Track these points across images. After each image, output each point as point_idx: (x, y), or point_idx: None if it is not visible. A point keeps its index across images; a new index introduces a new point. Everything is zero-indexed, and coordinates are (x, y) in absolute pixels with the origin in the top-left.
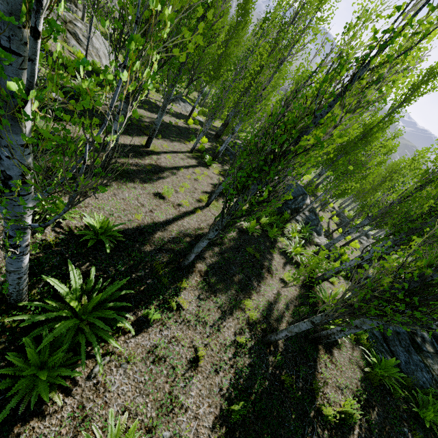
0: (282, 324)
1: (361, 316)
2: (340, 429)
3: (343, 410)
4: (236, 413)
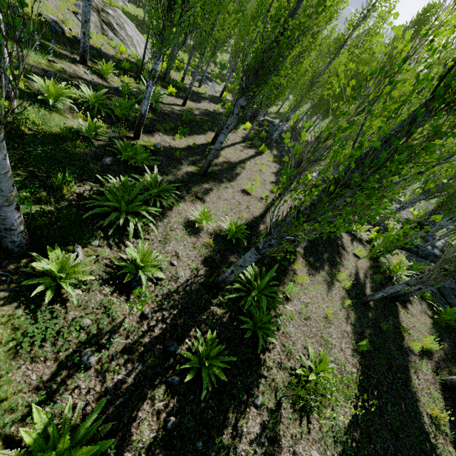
0: (367, 289)
1: (454, 276)
2: (425, 355)
3: (425, 344)
4: (363, 346)
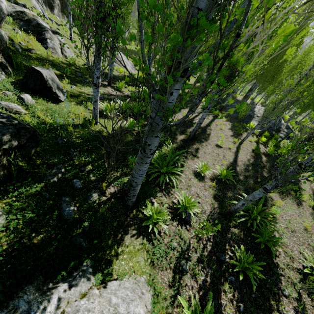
0: None
1: None
2: None
3: None
4: None
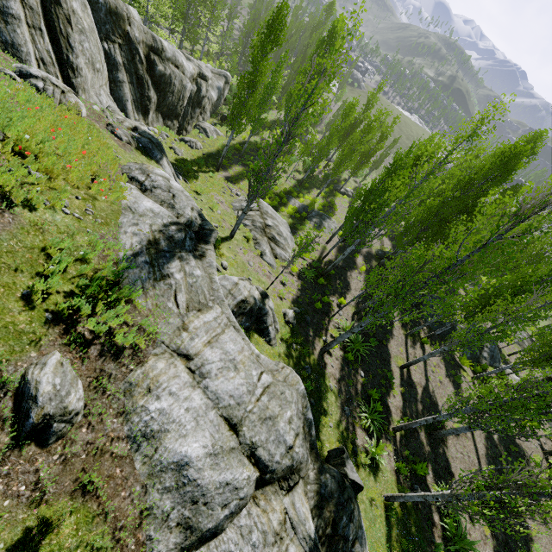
0: None
1: None
2: None
3: None
4: None
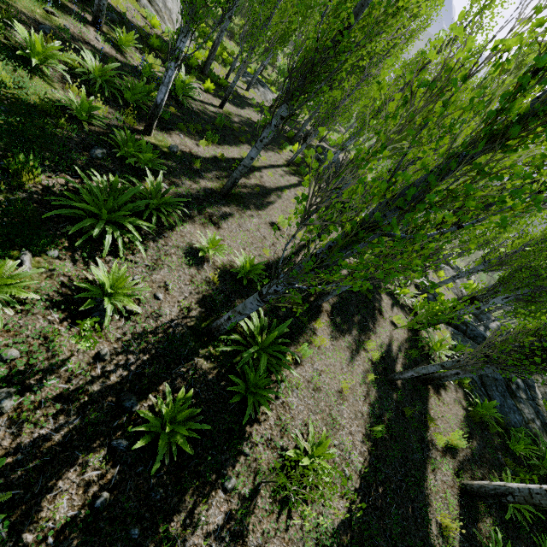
0: (397, 365)
1: (495, 365)
2: (449, 452)
3: (452, 439)
4: (378, 432)
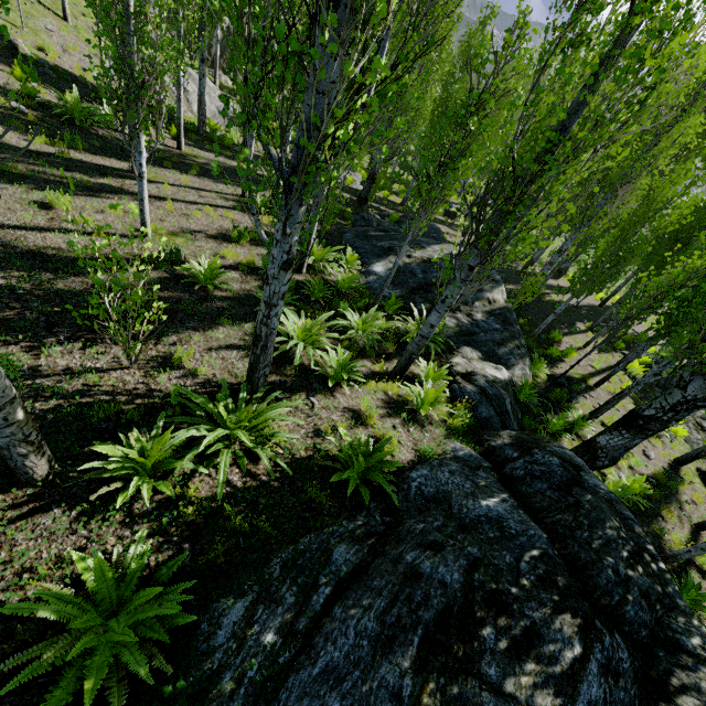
0: None
1: None
2: None
3: None
4: None
